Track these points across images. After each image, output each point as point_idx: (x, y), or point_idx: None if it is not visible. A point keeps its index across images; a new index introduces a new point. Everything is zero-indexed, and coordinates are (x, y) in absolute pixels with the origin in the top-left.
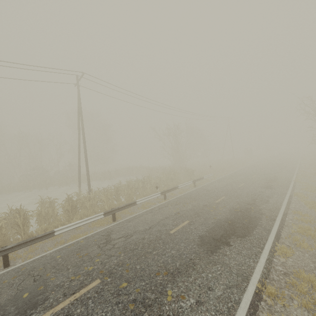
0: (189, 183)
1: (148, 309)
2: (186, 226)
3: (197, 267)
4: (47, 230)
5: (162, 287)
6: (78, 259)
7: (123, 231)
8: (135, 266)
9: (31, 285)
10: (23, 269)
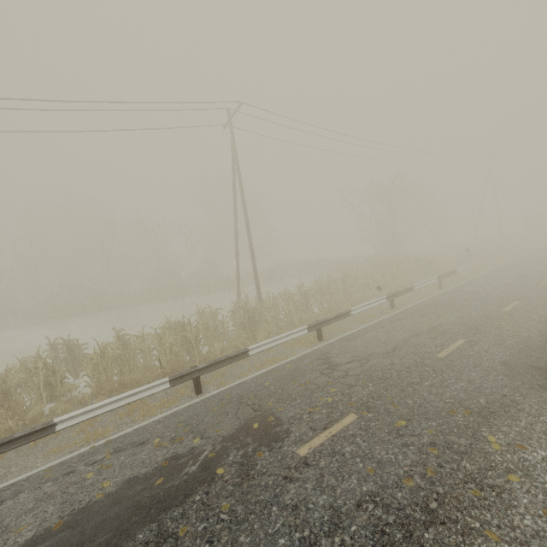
0: (432, 282)
1: (466, 457)
2: (464, 348)
3: (525, 408)
4: (226, 350)
5: (472, 430)
6: (301, 388)
7: (347, 353)
8: (404, 401)
9: (254, 415)
10: (228, 397)
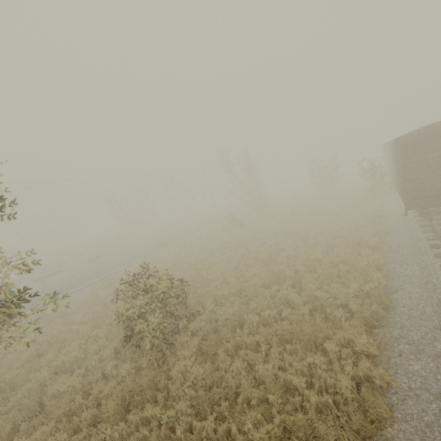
0: (81, 264)
1: None
2: None
3: None
4: None
5: None
6: None
7: None
8: None
9: None
10: None
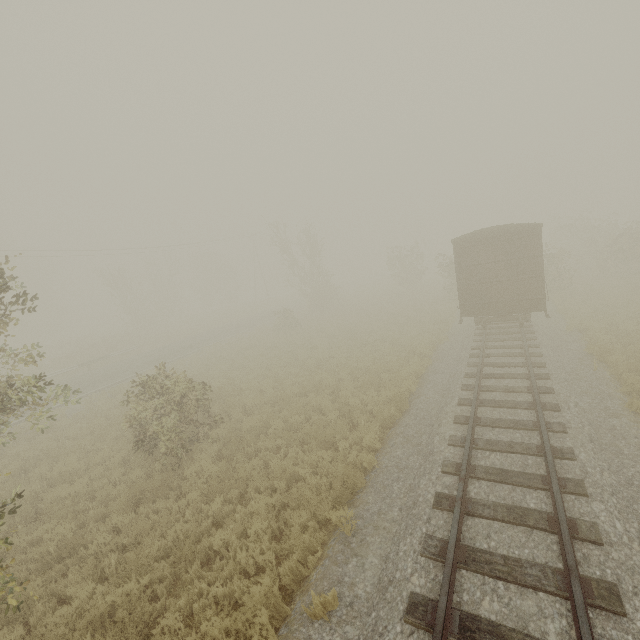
0: (70, 370)
1: None
2: None
3: None
4: None
5: None
6: None
7: None
8: None
9: None
10: None
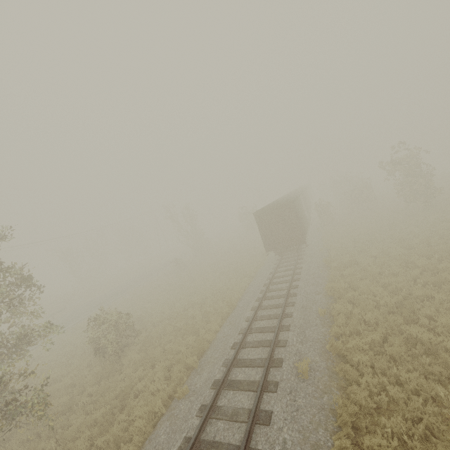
0: (41, 321)
1: None
2: None
3: None
4: None
5: None
6: None
7: None
8: None
9: None
10: None
